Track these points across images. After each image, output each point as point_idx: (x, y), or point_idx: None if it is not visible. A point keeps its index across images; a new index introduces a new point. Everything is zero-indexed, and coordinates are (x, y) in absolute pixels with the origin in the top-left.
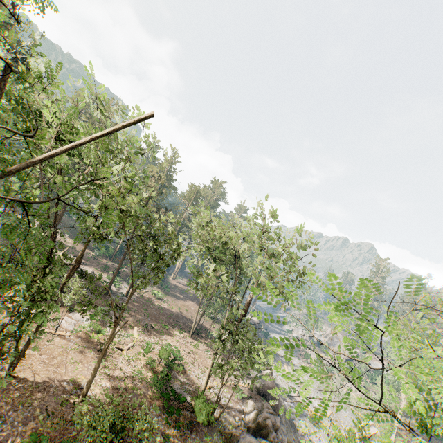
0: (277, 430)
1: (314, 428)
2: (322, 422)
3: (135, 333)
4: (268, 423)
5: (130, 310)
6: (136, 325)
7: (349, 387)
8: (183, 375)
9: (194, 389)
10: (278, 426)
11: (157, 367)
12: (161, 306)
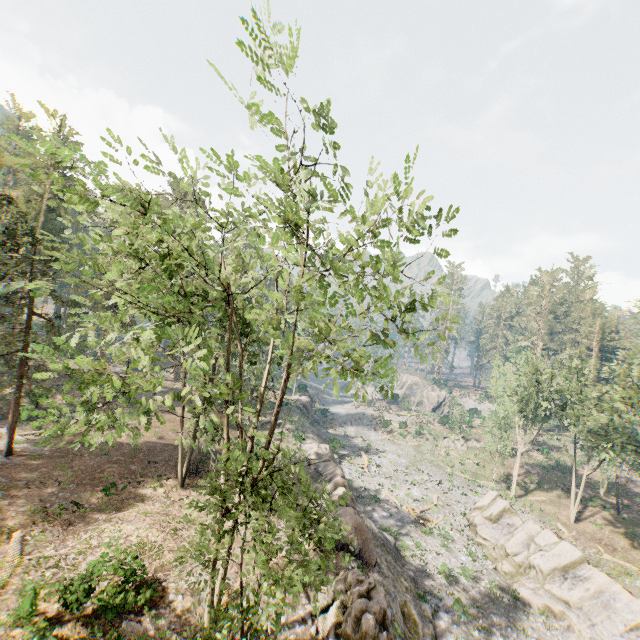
0: (384, 619)
1: (425, 538)
2: (432, 521)
3: (13, 553)
4: (368, 628)
5: (12, 487)
6: (22, 525)
7: (447, 445)
8: (158, 608)
9: (187, 638)
10: (385, 611)
11: (72, 631)
12: (113, 443)
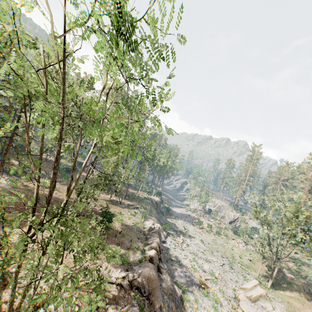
0: None
1: (203, 297)
2: (211, 287)
3: None
4: None
5: None
6: None
7: (233, 244)
8: None
9: None
10: None
11: None
12: (46, 195)
